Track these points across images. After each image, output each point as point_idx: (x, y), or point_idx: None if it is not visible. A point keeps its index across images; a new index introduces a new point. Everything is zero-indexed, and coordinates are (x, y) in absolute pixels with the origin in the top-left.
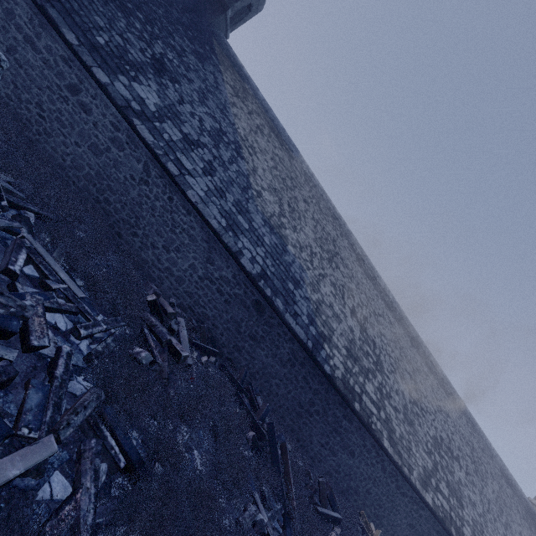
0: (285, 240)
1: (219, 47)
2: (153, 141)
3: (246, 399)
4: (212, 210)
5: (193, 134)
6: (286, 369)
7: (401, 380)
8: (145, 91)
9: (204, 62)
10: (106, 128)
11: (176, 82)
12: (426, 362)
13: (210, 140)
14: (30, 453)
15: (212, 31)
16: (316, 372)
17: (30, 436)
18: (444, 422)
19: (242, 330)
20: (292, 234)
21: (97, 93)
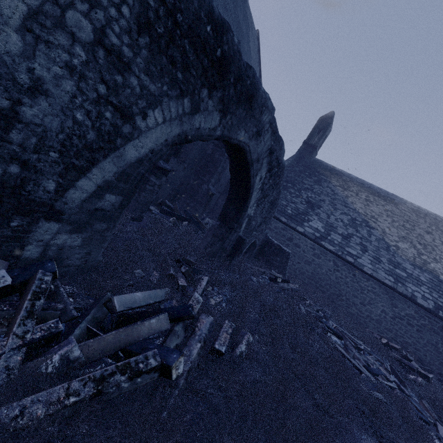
0: (434, 273)
1: (319, 167)
2: (334, 248)
3: None
4: (381, 274)
5: (343, 231)
6: None
7: None
8: (314, 223)
9: (321, 183)
10: (309, 251)
11: (320, 207)
12: None
13: (352, 229)
14: (441, 428)
15: (311, 161)
16: None
17: (432, 422)
18: None
19: (440, 350)
20: (436, 265)
21: (300, 237)
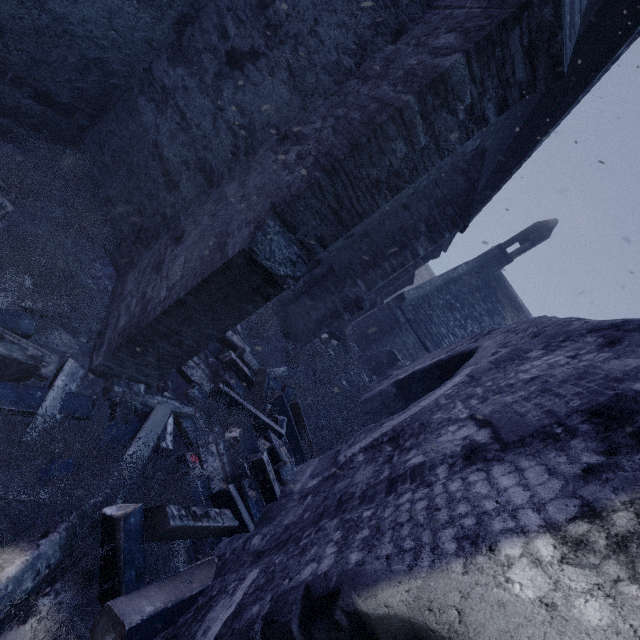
0: None
1: (500, 290)
2: None
3: None
4: None
5: None
6: None
7: None
8: None
9: (493, 316)
10: None
11: None
12: None
13: None
14: None
15: (494, 276)
16: None
17: None
18: None
19: None
20: None
21: None
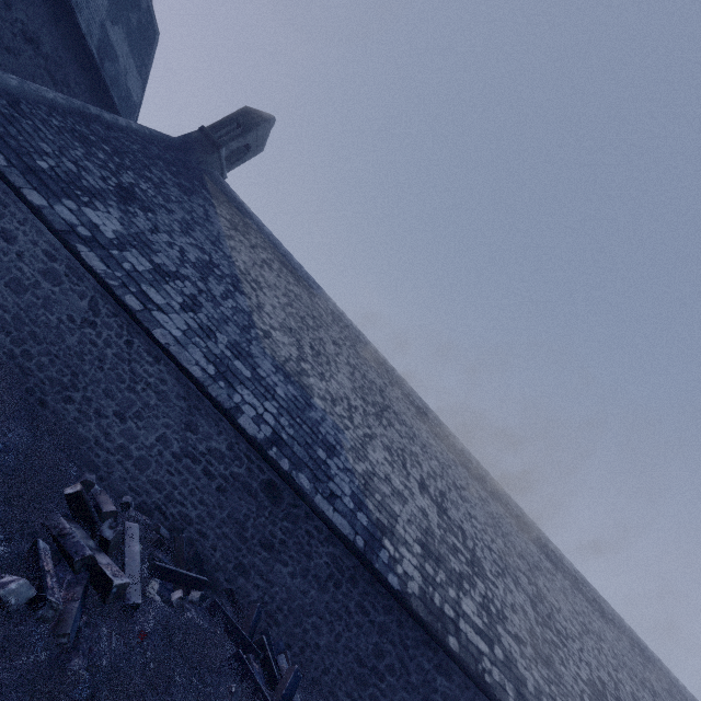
0: (308, 391)
1: (212, 183)
2: (106, 270)
3: (257, 665)
4: (193, 354)
5: (169, 265)
6: (328, 594)
7: (516, 587)
8: (101, 217)
9: (191, 195)
10: (37, 258)
11: (149, 211)
12: (546, 553)
13: (195, 272)
14: None
15: (203, 169)
16: (377, 590)
17: None
18: (598, 651)
19: (248, 534)
20: (319, 383)
21: (28, 218)
